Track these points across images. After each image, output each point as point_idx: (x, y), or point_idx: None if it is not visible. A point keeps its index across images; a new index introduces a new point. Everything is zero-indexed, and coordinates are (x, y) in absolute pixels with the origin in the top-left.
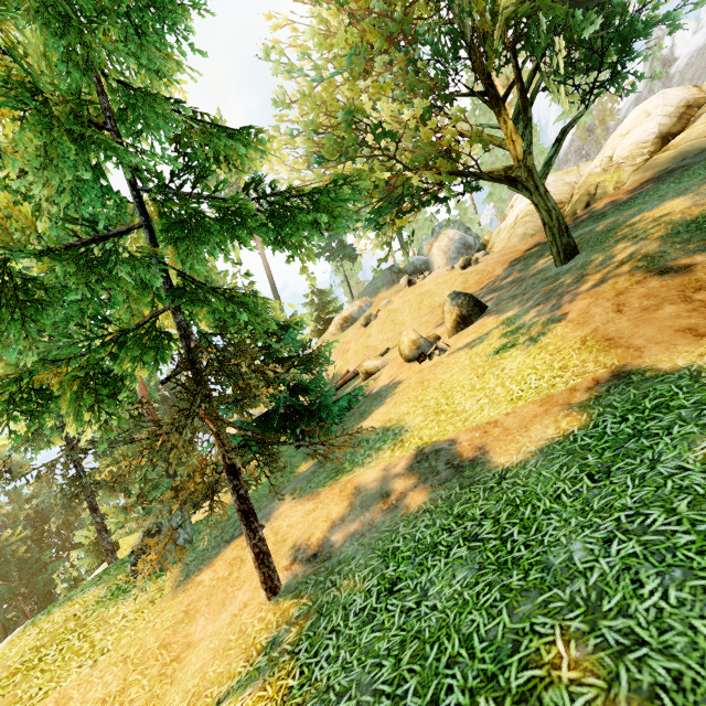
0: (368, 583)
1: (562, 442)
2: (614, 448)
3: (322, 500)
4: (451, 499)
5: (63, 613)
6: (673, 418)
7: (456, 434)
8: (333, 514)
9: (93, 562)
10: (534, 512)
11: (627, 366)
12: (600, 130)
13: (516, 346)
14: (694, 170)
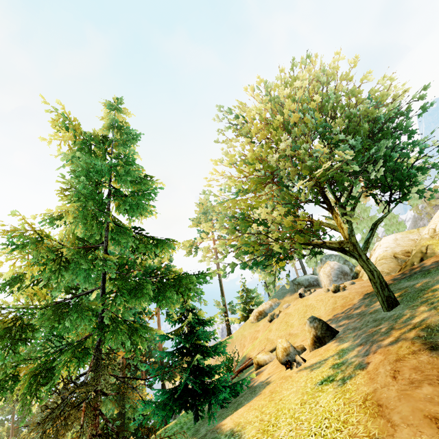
0: None
1: None
2: None
3: None
4: None
5: None
6: None
7: None
8: None
9: None
10: None
11: None
12: (429, 209)
13: (333, 382)
14: None
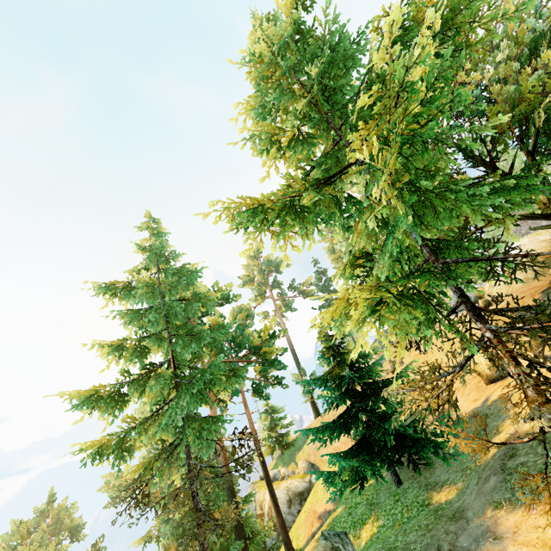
0: None
1: None
2: None
3: None
4: None
5: None
6: None
7: None
8: None
9: None
10: None
11: None
12: None
13: None
14: None
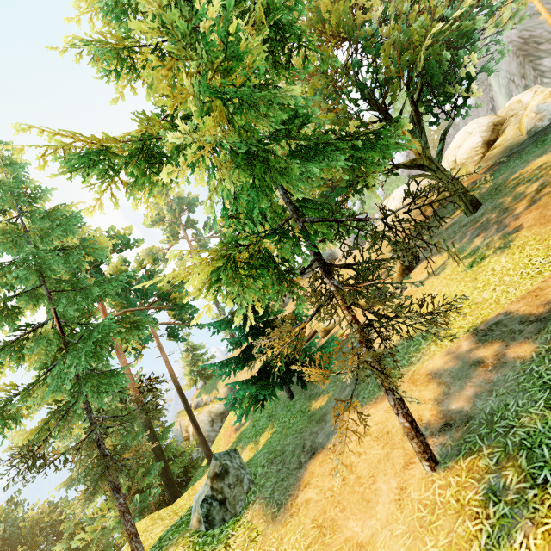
0: None
1: None
2: None
3: None
4: None
5: None
6: None
7: (501, 309)
8: (427, 396)
9: None
10: None
11: None
12: (434, 151)
13: (489, 257)
14: (528, 150)
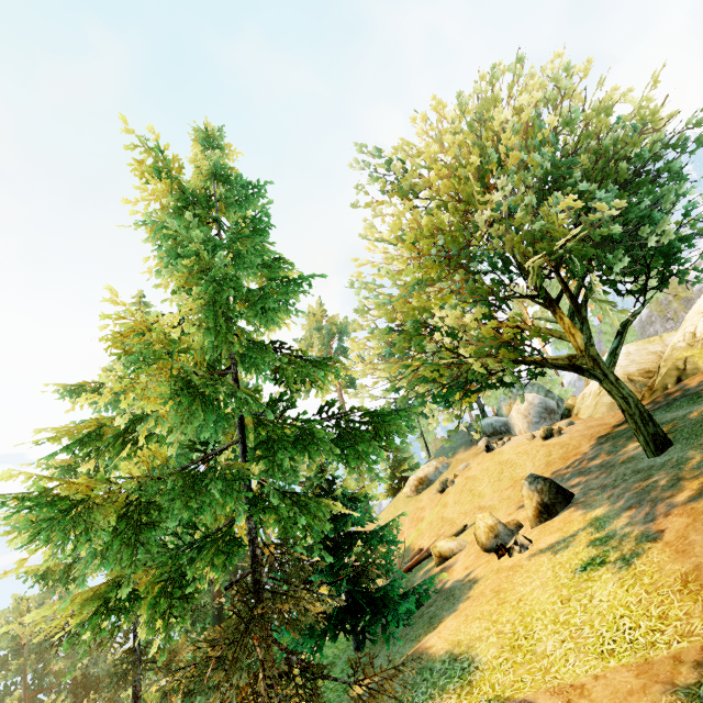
0: None
1: None
2: None
3: None
4: None
5: None
6: None
7: (533, 692)
8: None
9: None
10: None
11: None
12: (676, 304)
13: (606, 565)
14: None
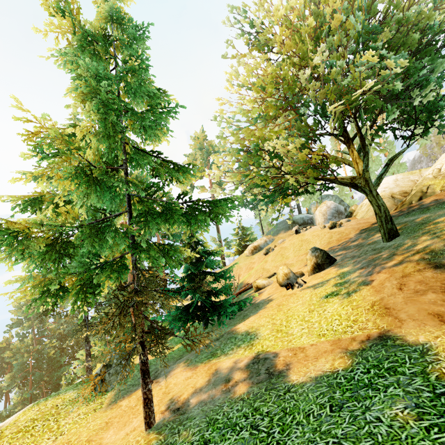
0: (194, 437)
1: (329, 376)
2: (353, 391)
3: (197, 372)
4: (257, 395)
5: (52, 402)
6: (393, 380)
7: (280, 349)
8: (198, 384)
9: (83, 371)
10: (292, 421)
11: (389, 332)
12: (437, 149)
13: (338, 296)
14: None
